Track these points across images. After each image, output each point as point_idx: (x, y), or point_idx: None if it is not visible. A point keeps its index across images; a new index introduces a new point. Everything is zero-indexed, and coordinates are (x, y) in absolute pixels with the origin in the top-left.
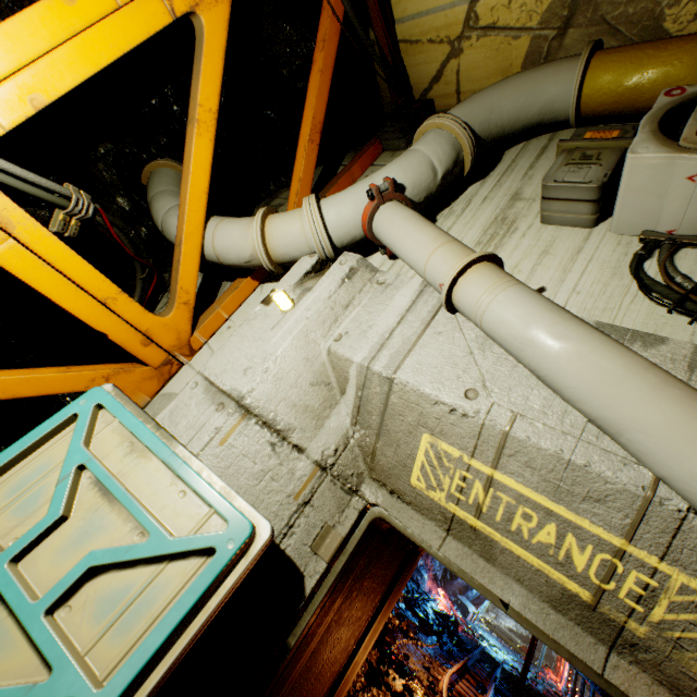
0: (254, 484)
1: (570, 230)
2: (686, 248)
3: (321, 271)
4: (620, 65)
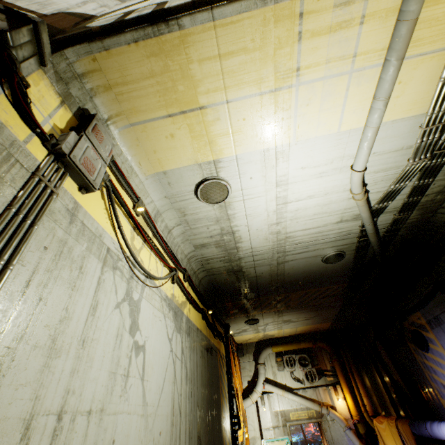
0: (280, 435)
1: (282, 371)
2: (293, 371)
3: (260, 398)
4: (275, 349)
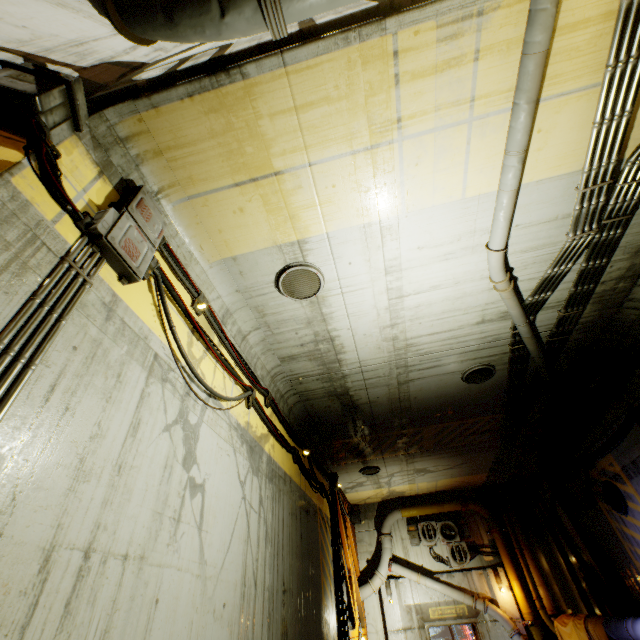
0: None
1: (417, 546)
2: (434, 546)
3: (385, 585)
4: (407, 513)
